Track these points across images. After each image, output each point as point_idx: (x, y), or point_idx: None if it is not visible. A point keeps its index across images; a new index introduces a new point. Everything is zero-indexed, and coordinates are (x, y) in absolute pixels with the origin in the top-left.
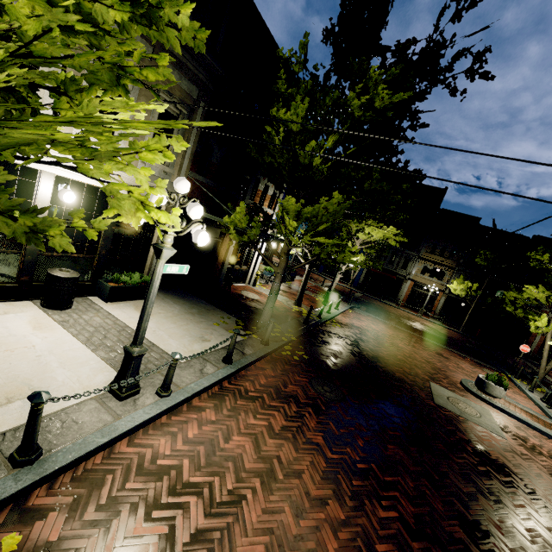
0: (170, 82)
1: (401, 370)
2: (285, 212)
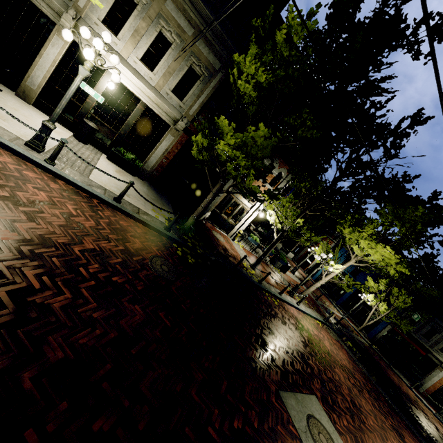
0: (199, 52)
1: (288, 358)
2: (221, 133)
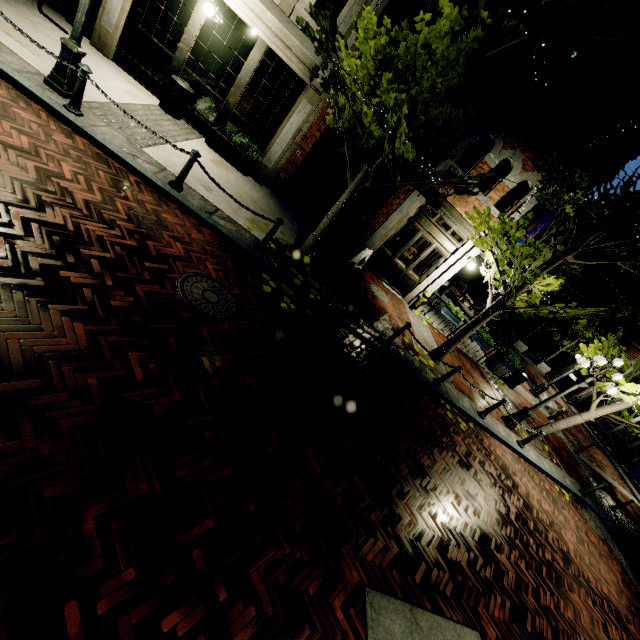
0: None
1: (439, 531)
2: None
